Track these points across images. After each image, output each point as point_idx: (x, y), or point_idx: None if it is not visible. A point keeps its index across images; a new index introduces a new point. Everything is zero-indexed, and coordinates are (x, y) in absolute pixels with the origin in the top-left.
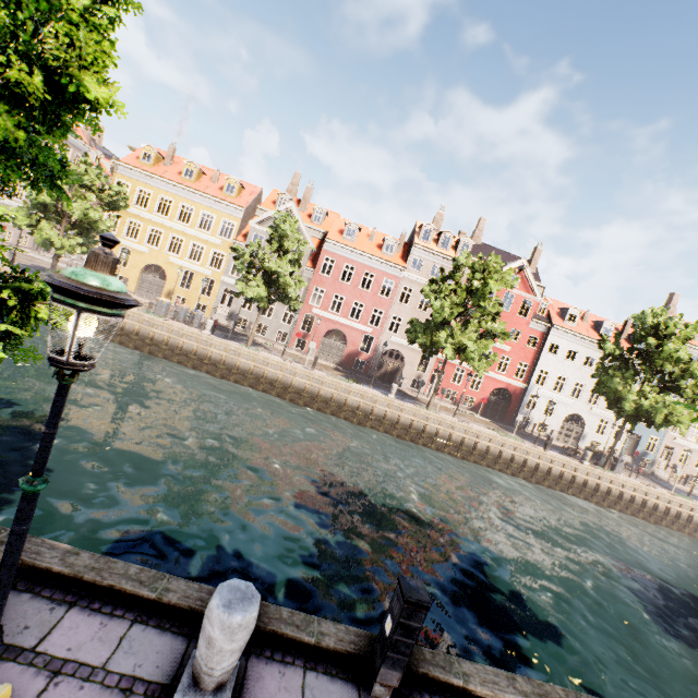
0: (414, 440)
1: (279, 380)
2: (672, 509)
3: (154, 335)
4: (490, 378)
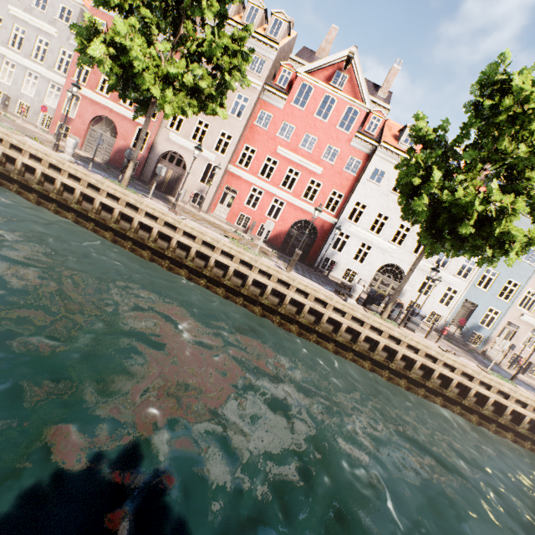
0: (81, 221)
1: None
2: (474, 391)
3: None
4: (293, 206)
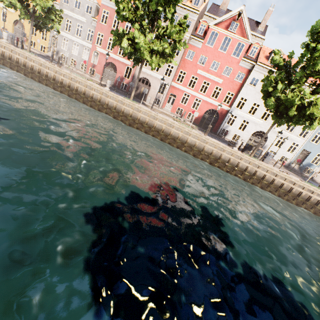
0: (116, 117)
1: (37, 70)
2: (294, 189)
3: None
4: (205, 102)
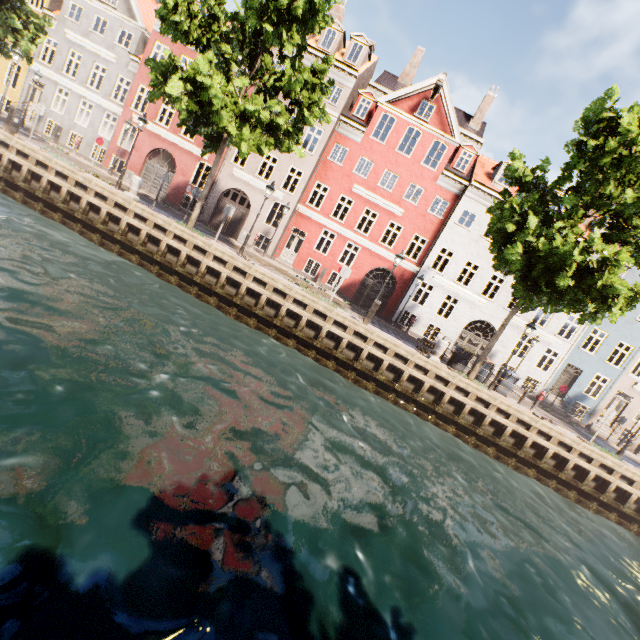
0: (145, 264)
1: None
2: (572, 463)
3: None
4: (369, 252)
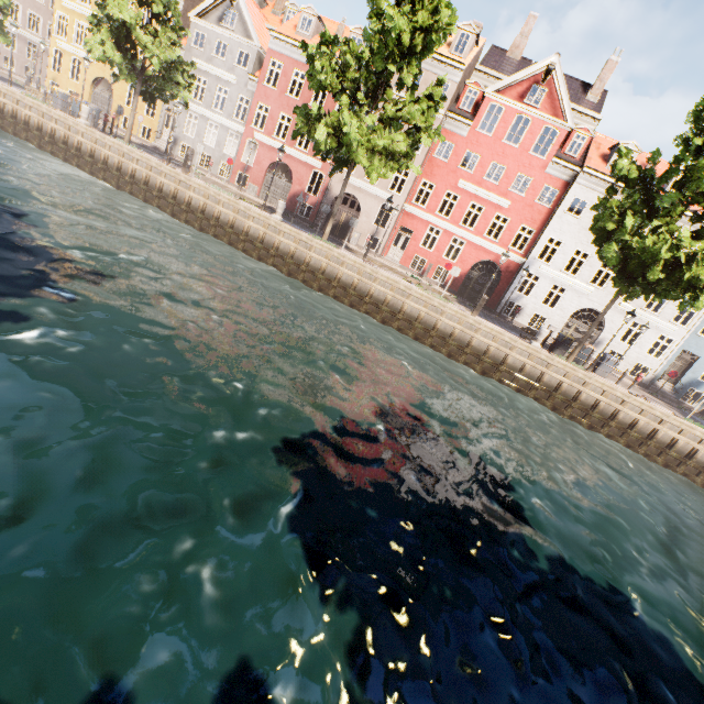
0: (293, 273)
1: (144, 179)
2: (661, 433)
3: (29, 119)
4: (474, 246)
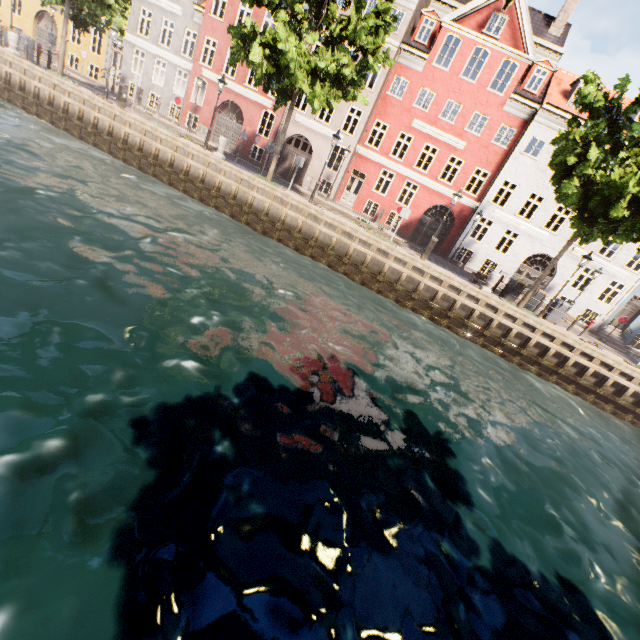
0: (236, 215)
1: (77, 114)
2: (612, 381)
3: None
4: (427, 190)
